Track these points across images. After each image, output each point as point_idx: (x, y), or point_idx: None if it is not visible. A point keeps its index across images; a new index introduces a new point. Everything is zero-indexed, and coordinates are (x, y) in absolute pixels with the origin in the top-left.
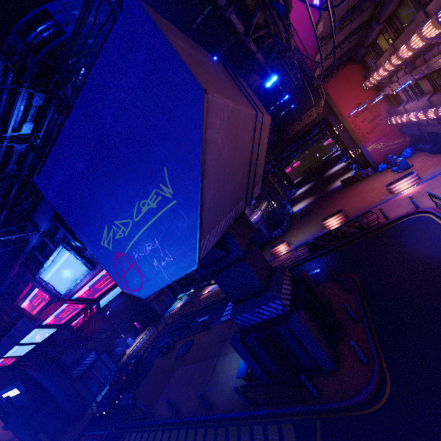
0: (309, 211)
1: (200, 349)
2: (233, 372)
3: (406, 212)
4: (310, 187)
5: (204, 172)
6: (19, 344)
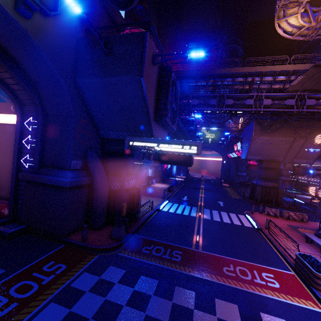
0: None
1: None
2: None
3: None
4: None
5: (251, 146)
6: (232, 153)
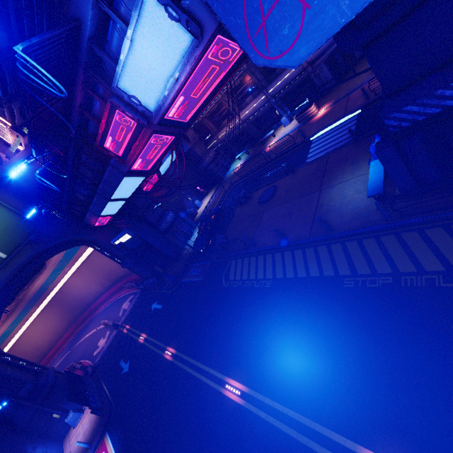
0: None
1: (289, 191)
2: (349, 198)
3: None
4: None
5: None
6: (111, 199)
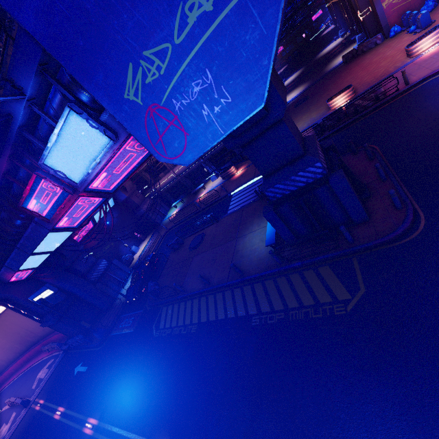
0: (306, 97)
1: (214, 238)
2: (256, 246)
3: (430, 72)
4: (300, 73)
5: None
6: (33, 253)
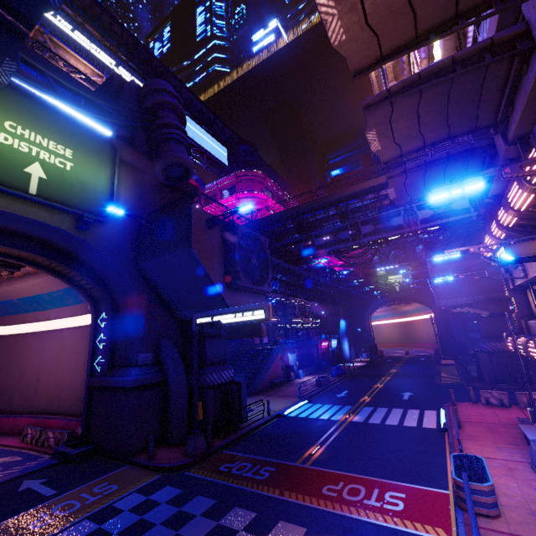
0: None
1: None
2: None
3: None
4: None
5: (436, 284)
6: None
